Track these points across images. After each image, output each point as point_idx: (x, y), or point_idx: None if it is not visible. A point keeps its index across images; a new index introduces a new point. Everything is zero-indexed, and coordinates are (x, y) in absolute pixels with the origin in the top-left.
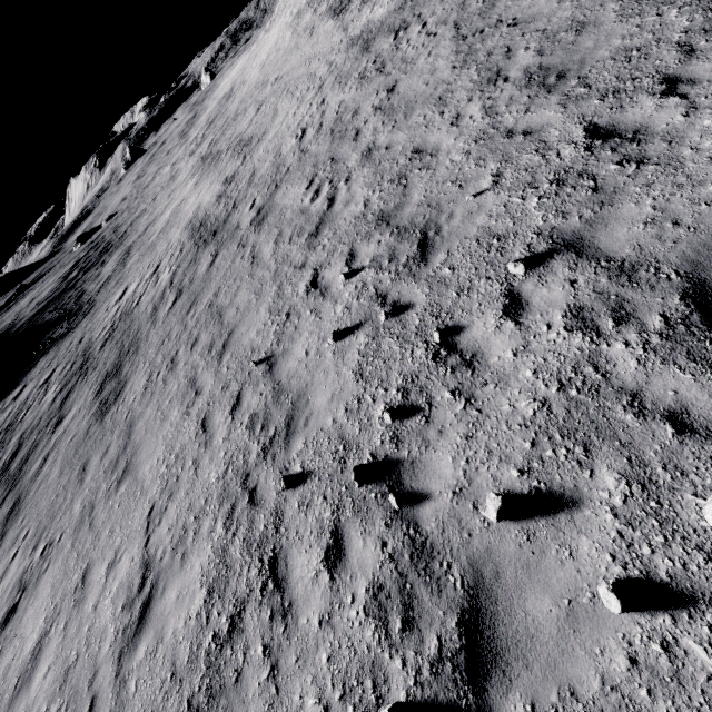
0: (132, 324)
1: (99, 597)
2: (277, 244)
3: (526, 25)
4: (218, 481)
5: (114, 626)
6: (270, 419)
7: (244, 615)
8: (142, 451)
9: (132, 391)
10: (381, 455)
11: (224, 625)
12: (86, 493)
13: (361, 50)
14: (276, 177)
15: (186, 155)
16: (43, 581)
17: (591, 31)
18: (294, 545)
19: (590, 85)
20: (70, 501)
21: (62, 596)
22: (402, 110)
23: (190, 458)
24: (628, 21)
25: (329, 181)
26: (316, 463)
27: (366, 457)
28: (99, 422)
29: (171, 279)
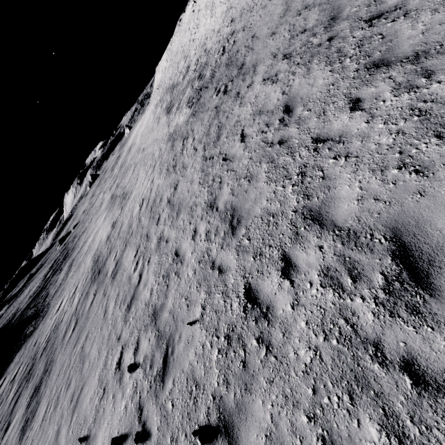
0: (55, 340)
1: None
2: (115, 304)
3: (229, 162)
4: None
5: None
6: None
7: None
8: None
9: (38, 418)
10: None
11: None
12: None
13: (170, 146)
14: (127, 236)
15: (109, 188)
16: None
17: (254, 185)
18: None
19: (250, 238)
20: None
21: None
22: (176, 209)
23: None
24: (270, 185)
25: (142, 257)
26: None
27: None
28: (19, 443)
29: (77, 306)
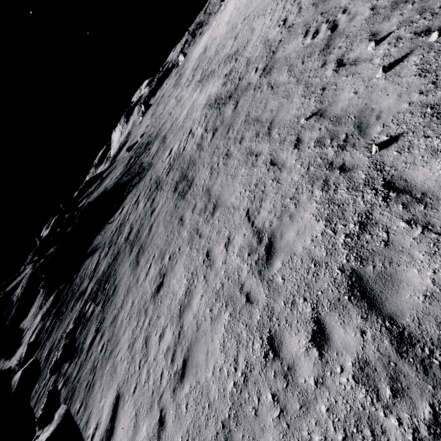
0: (185, 157)
1: (225, 258)
2: (291, 70)
3: None
4: (303, 177)
5: (246, 264)
6: (337, 133)
7: (372, 217)
8: (224, 195)
9: (201, 179)
10: None
11: (353, 228)
12: (188, 227)
13: None
14: (271, 49)
15: (184, 88)
16: (176, 268)
17: None
18: (406, 169)
19: None
20: (178, 234)
21: (195, 268)
22: None
23: (269, 180)
24: None
25: (325, 22)
26: (403, 128)
27: None
28: (182, 200)
29: (205, 129)
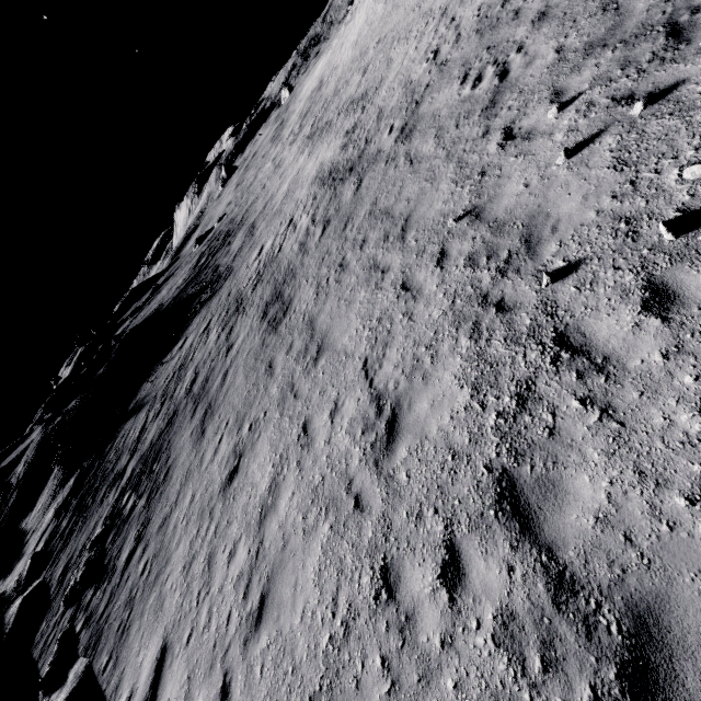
0: (280, 264)
1: (330, 435)
2: (439, 137)
3: None
4: (445, 314)
5: (357, 447)
6: (497, 248)
7: (535, 388)
8: (334, 331)
9: (302, 301)
10: (696, 205)
11: (509, 403)
12: (280, 379)
13: None
14: (413, 98)
15: (286, 146)
16: (259, 445)
17: None
18: (586, 317)
19: None
20: (264, 389)
21: (286, 447)
22: None
23: (398, 314)
24: None
25: (493, 63)
26: (587, 250)
27: (670, 216)
28: (273, 333)
29: (312, 219)
